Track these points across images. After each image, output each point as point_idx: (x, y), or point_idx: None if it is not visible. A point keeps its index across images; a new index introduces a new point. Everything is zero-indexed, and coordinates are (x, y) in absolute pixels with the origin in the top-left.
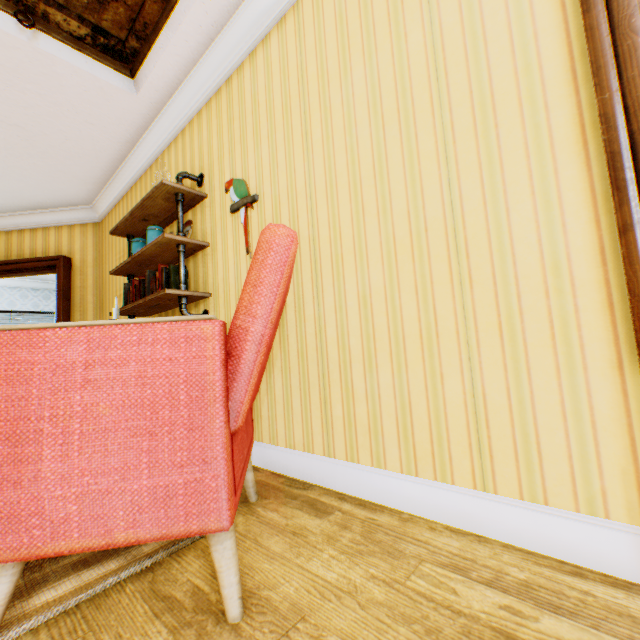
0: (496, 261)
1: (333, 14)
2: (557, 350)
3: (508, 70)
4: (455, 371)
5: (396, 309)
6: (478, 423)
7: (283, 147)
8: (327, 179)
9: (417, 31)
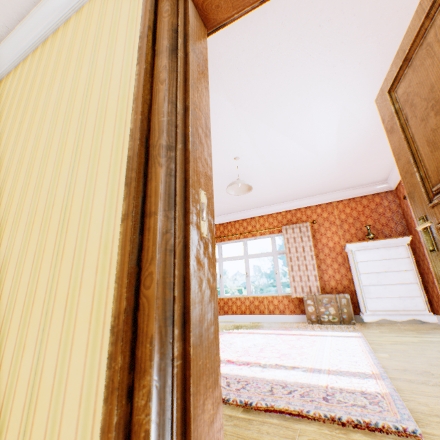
0: (80, 236)
1: (57, 50)
2: (91, 326)
3: (116, 97)
4: (33, 343)
5: (19, 274)
6: (31, 406)
7: (8, 130)
8: (20, 157)
9: (87, 66)
